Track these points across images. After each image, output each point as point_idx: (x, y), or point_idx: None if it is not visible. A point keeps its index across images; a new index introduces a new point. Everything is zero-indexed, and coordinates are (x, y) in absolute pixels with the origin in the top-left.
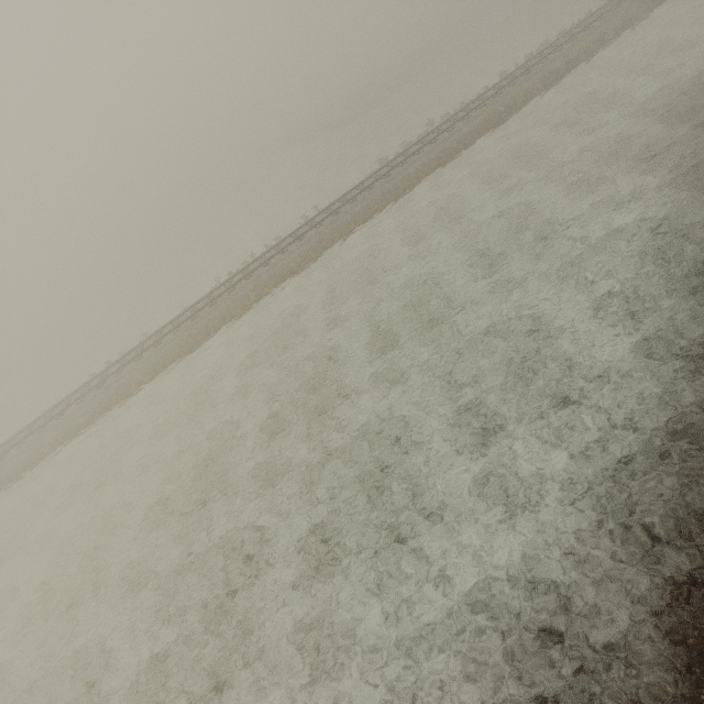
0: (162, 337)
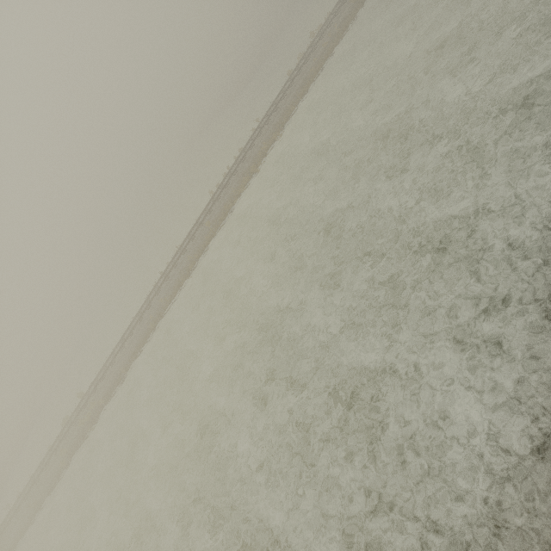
0: (194, 233)
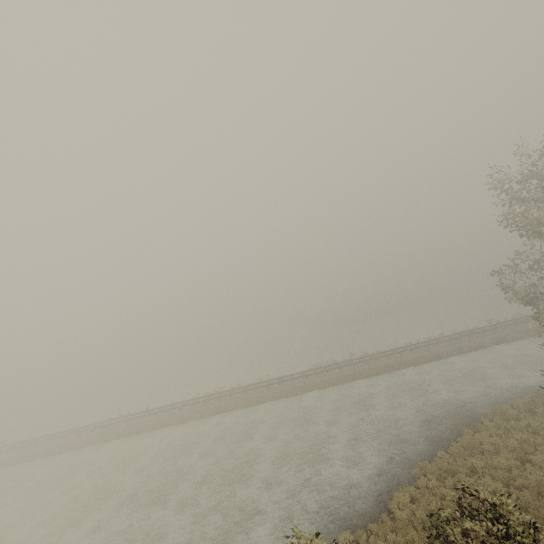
0: (147, 414)
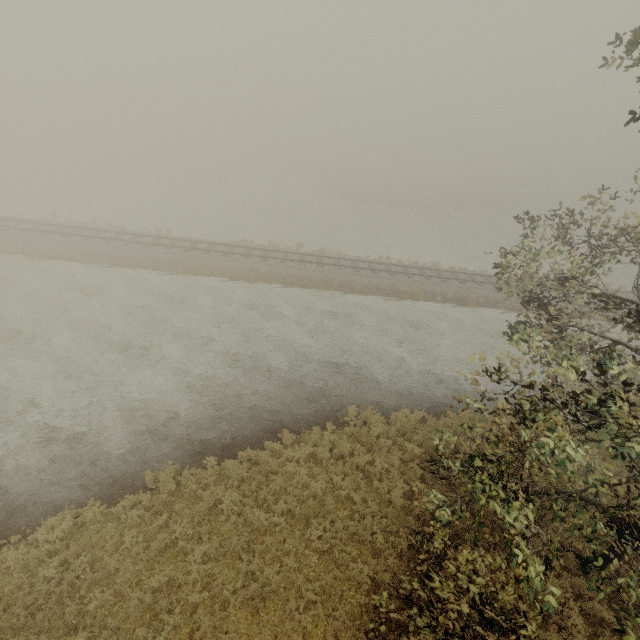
0: None
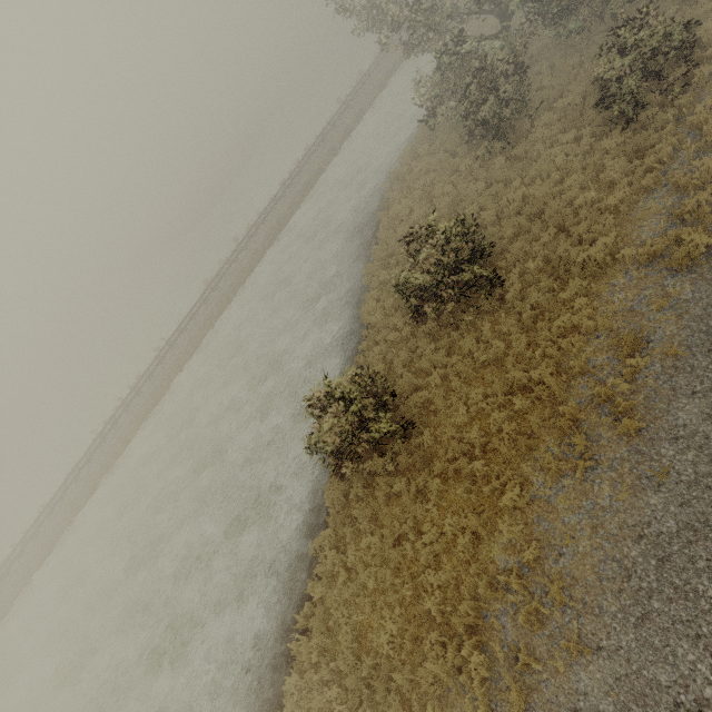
0: (52, 508)
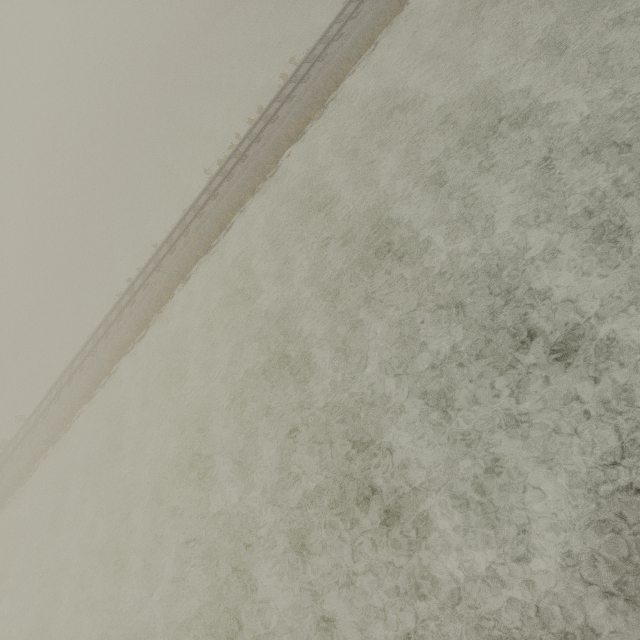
0: (174, 242)
